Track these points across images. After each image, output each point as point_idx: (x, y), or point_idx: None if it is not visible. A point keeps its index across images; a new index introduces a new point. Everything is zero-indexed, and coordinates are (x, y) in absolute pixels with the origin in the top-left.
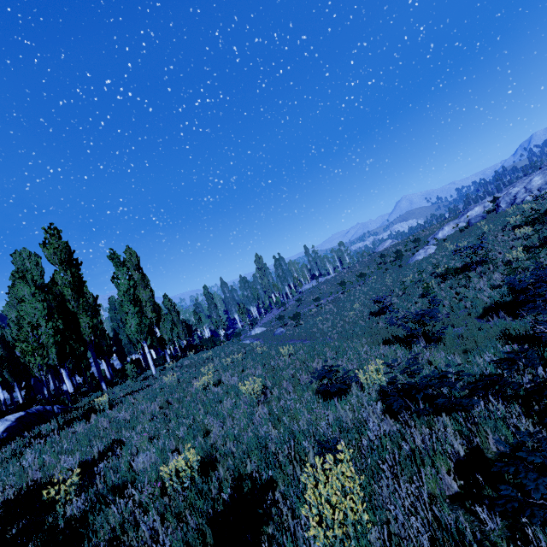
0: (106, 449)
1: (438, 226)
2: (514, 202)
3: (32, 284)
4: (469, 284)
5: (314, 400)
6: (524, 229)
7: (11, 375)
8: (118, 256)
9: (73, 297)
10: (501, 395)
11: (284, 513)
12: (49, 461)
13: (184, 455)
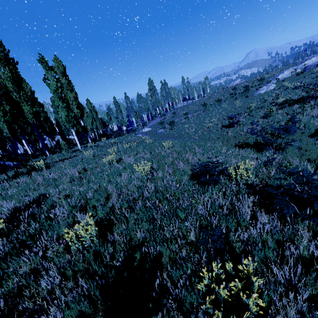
0: (35, 200)
1: (278, 71)
2: None
3: None
4: (304, 111)
5: (191, 184)
6: None
7: None
8: (46, 61)
9: (14, 89)
10: None
11: (173, 306)
12: None
13: (85, 220)
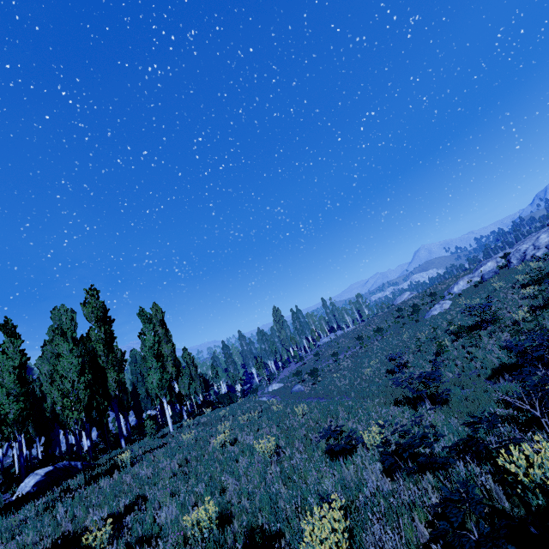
0: (131, 504)
1: (454, 279)
2: (524, 258)
3: (71, 340)
4: (479, 343)
5: (323, 460)
6: (529, 289)
7: (35, 429)
8: (146, 314)
9: (104, 352)
10: (478, 456)
11: None
12: (79, 514)
13: (203, 507)
